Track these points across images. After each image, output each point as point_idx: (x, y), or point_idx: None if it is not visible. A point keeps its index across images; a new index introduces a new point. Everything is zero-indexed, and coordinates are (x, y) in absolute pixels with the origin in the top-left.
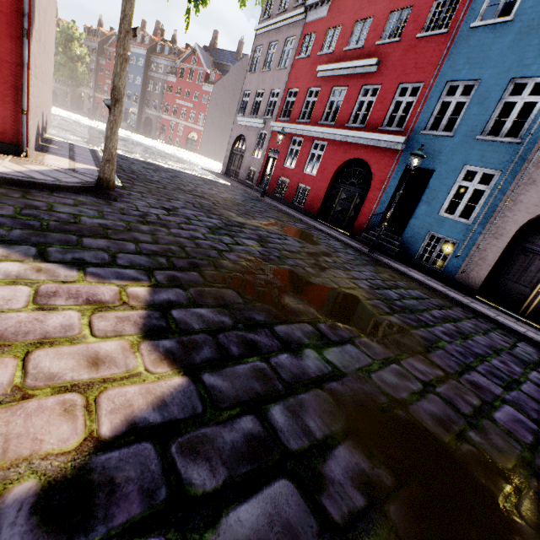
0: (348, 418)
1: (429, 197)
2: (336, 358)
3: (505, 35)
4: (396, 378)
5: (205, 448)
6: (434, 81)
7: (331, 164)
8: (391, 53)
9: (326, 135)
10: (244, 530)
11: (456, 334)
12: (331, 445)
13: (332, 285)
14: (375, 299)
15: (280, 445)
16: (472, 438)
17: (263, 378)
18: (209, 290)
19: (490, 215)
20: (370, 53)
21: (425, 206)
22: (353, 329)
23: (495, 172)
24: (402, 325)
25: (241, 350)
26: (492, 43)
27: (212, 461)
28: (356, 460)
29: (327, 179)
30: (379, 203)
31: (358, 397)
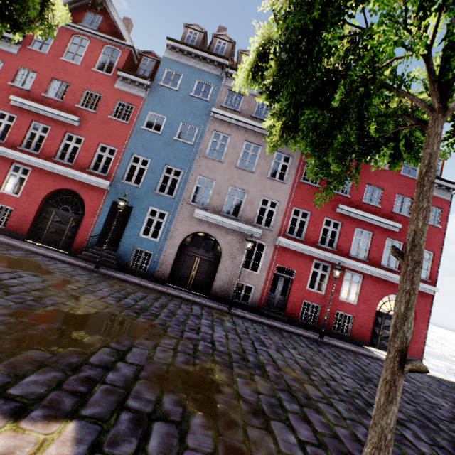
0: (158, 384)
1: (132, 224)
2: (134, 359)
3: (159, 140)
4: (163, 354)
5: (119, 438)
6: (125, 150)
7: (39, 189)
8: (90, 119)
9: (31, 162)
10: (157, 446)
11: (170, 314)
12: (160, 399)
13: (94, 310)
14: (125, 309)
15: (144, 413)
16: (197, 362)
17: (112, 392)
18: (16, 359)
19: (167, 236)
20: (71, 110)
21: (130, 230)
22: (129, 337)
23: (166, 212)
24: (148, 321)
25: (86, 386)
26: (154, 142)
27: (127, 439)
28: (171, 397)
29: (37, 202)
30: (95, 227)
31: (156, 373)
